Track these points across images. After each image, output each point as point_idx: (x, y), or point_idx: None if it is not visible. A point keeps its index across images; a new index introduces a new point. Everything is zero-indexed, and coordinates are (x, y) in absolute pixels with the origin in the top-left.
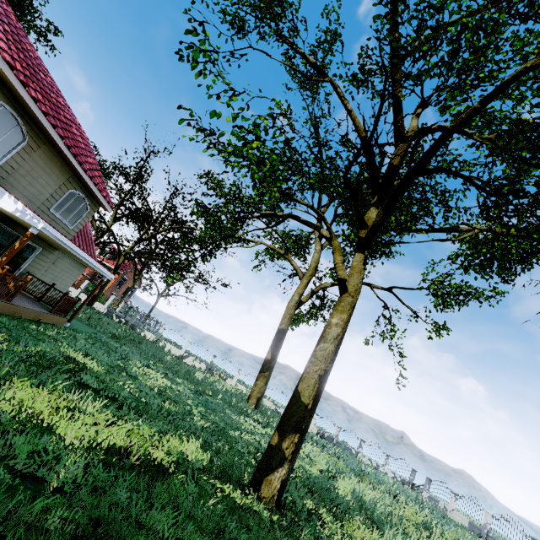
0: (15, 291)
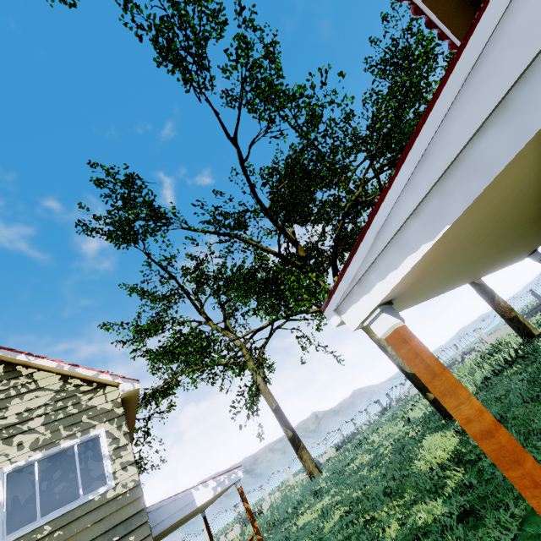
0: None
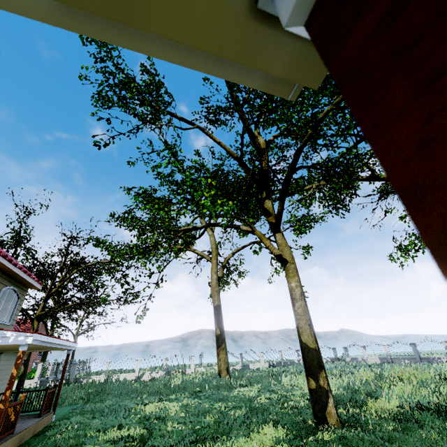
0: (14, 419)
